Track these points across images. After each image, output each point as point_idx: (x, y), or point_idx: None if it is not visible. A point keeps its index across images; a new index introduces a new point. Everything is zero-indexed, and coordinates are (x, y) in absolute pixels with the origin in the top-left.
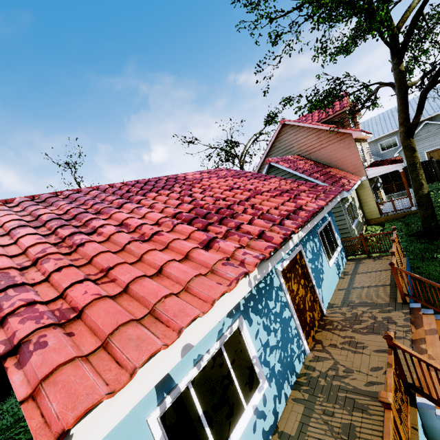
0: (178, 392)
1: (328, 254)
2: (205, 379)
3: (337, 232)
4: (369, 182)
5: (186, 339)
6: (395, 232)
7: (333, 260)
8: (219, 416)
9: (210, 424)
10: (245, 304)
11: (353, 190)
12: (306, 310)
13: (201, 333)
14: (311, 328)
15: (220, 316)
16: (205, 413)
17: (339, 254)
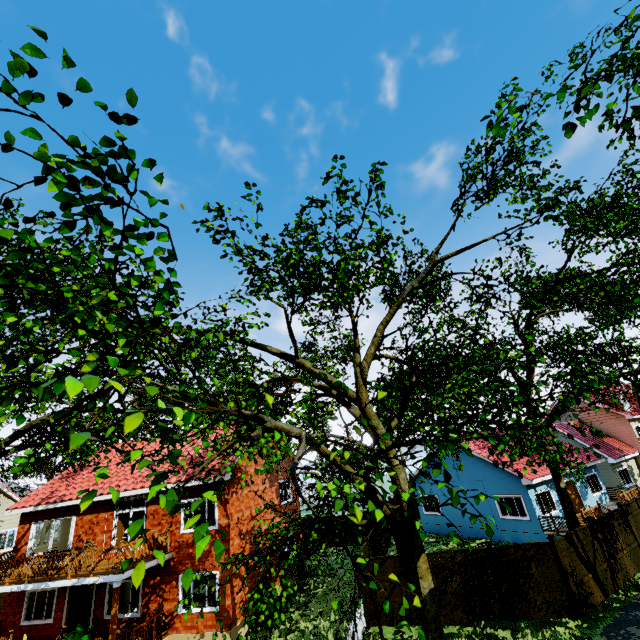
0: (537, 493)
1: (592, 489)
2: (542, 495)
3: (602, 482)
4: None
5: (542, 478)
6: (635, 487)
7: (596, 494)
8: (546, 506)
9: (544, 505)
10: (550, 485)
11: (631, 460)
12: (575, 504)
13: (544, 479)
14: (578, 512)
15: (547, 478)
16: (543, 502)
17: (602, 494)
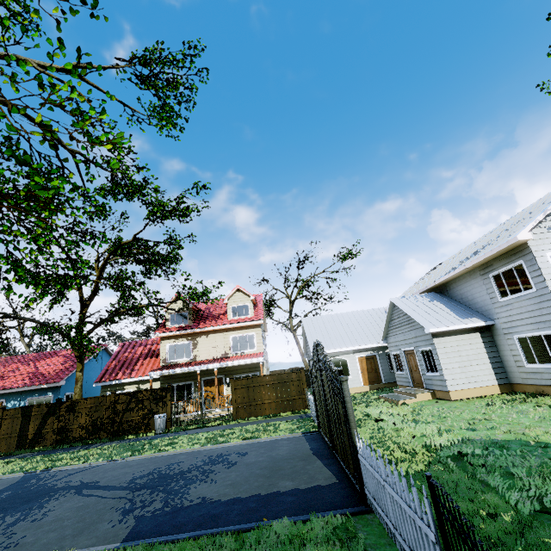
0: None
1: None
2: None
3: None
4: (161, 379)
5: None
6: None
7: None
8: None
9: None
10: None
11: (155, 382)
12: None
13: None
14: None
15: None
16: None
17: None
